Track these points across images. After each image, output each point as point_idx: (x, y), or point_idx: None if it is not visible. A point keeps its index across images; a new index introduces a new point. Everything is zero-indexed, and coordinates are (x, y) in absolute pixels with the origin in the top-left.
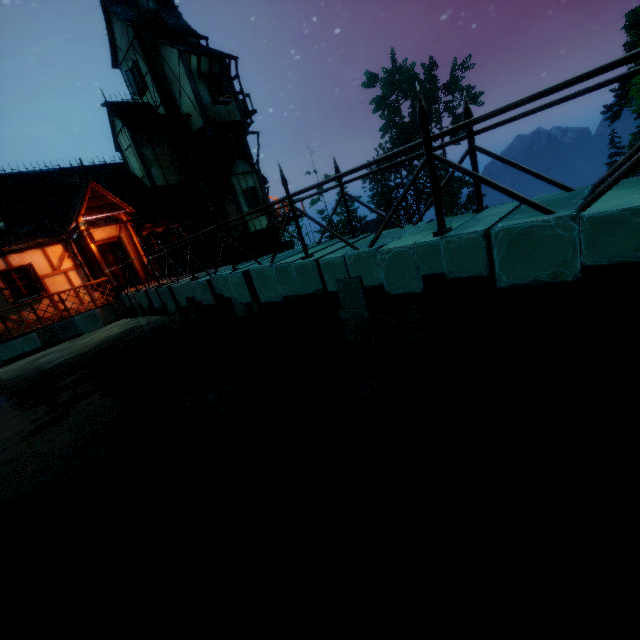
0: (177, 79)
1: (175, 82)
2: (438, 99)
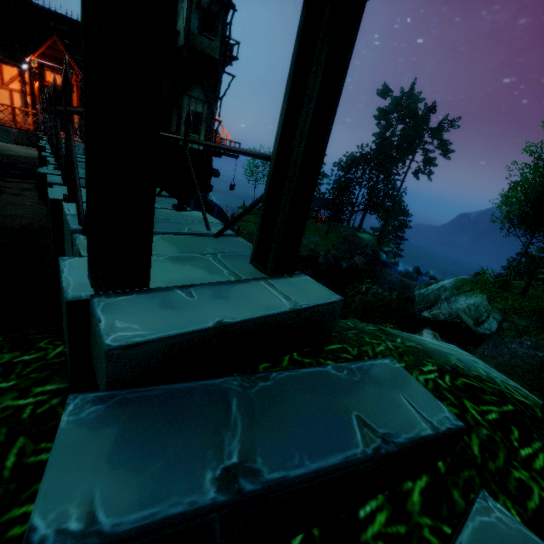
0: None
1: (181, 0)
2: (422, 136)
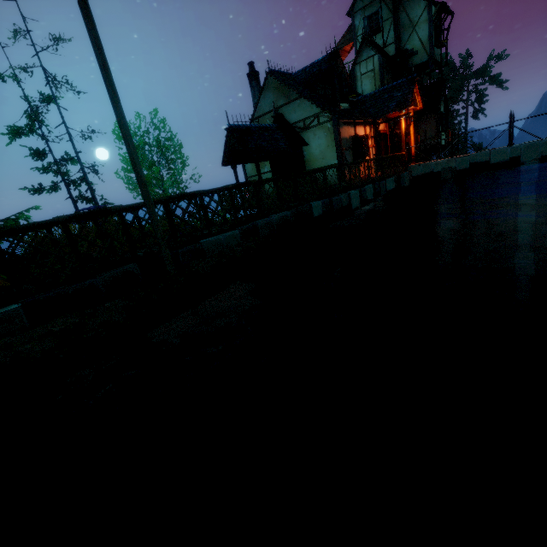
0: (412, 25)
1: (408, 27)
2: (468, 82)
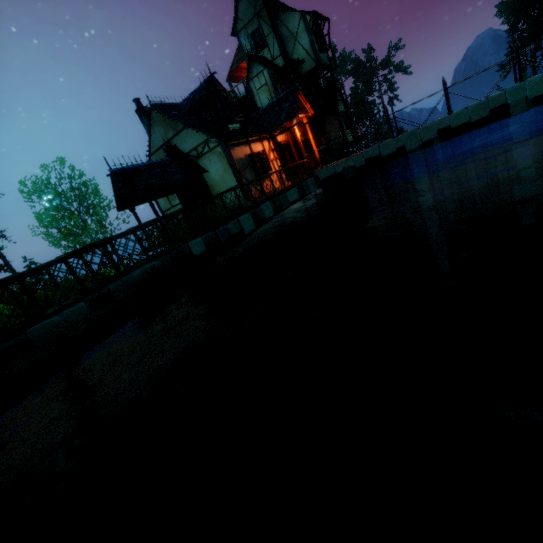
0: (293, 36)
1: (290, 39)
2: (377, 74)
